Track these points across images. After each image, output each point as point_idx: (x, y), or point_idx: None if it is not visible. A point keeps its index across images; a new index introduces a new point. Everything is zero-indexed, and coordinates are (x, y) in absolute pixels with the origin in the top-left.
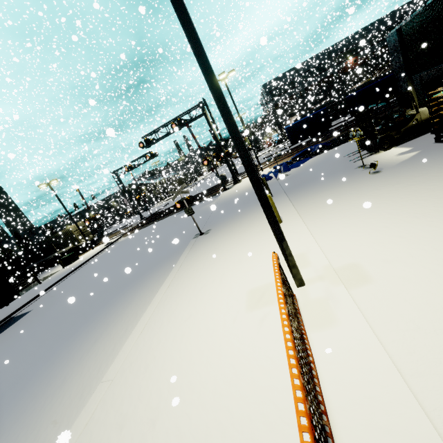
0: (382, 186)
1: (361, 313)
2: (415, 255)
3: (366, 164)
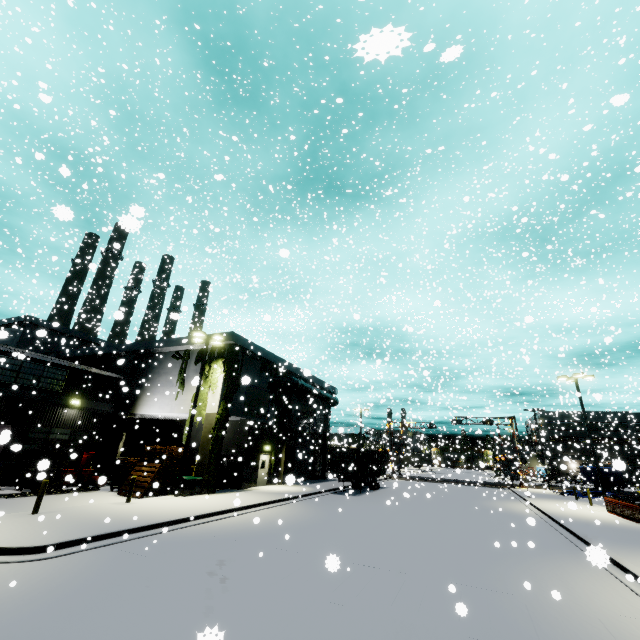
0: None
1: None
2: None
3: None
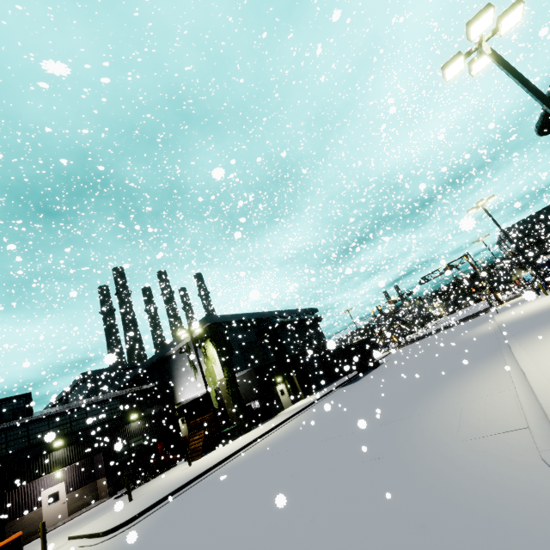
0: None
1: None
2: None
3: None
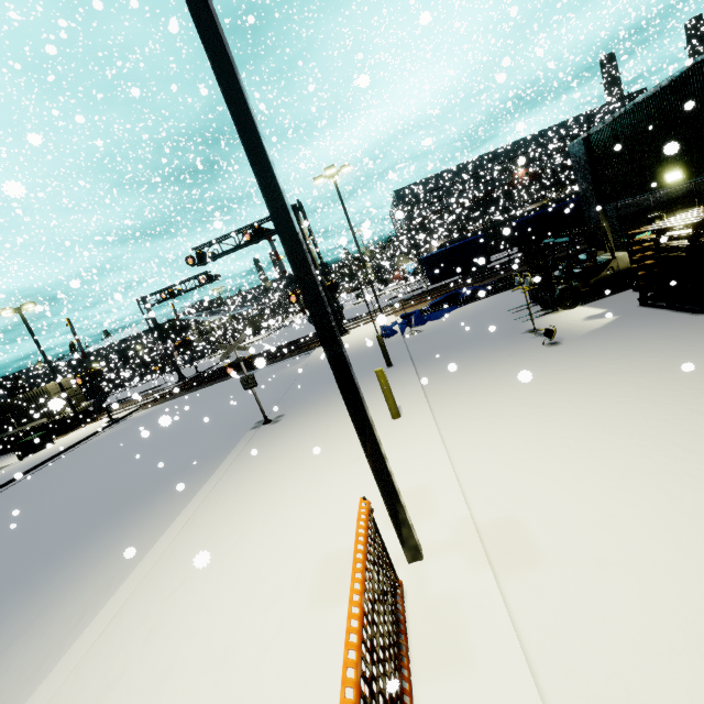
0: (562, 369)
1: (521, 640)
2: (618, 513)
3: (539, 328)
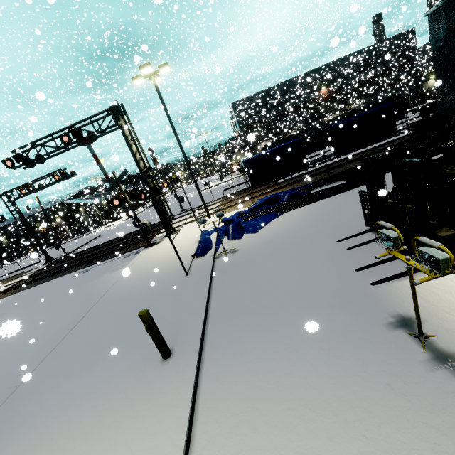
0: None
1: None
2: None
3: (421, 320)
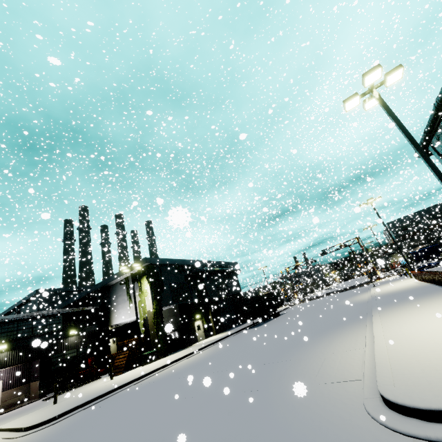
0: None
1: None
2: None
3: None
